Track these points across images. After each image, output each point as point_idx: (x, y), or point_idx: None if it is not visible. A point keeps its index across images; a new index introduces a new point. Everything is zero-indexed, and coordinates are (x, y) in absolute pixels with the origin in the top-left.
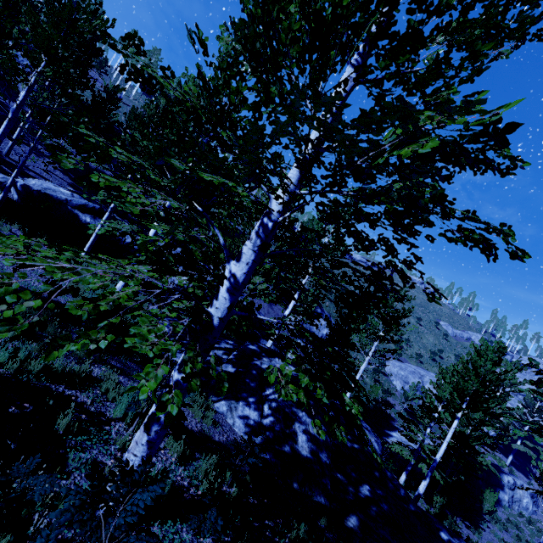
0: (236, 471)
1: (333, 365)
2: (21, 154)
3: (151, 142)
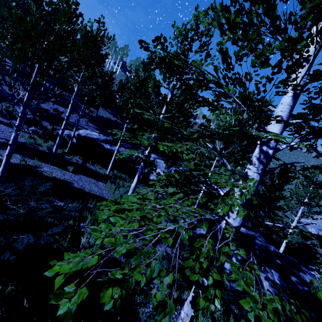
0: (238, 319)
1: (260, 219)
2: (76, 119)
3: (141, 100)
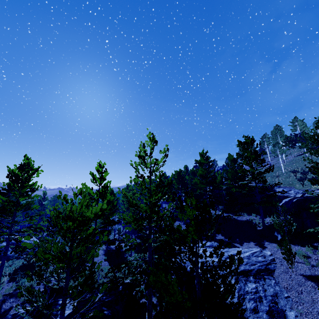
0: None
1: None
2: None
3: None
